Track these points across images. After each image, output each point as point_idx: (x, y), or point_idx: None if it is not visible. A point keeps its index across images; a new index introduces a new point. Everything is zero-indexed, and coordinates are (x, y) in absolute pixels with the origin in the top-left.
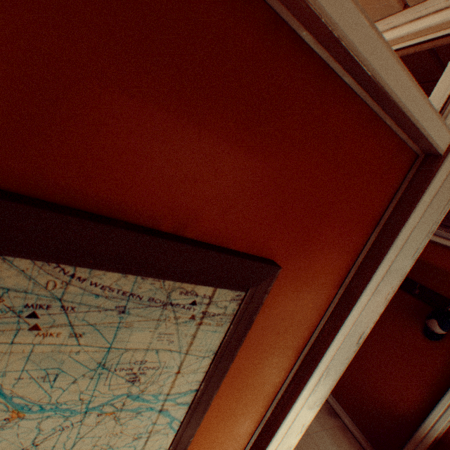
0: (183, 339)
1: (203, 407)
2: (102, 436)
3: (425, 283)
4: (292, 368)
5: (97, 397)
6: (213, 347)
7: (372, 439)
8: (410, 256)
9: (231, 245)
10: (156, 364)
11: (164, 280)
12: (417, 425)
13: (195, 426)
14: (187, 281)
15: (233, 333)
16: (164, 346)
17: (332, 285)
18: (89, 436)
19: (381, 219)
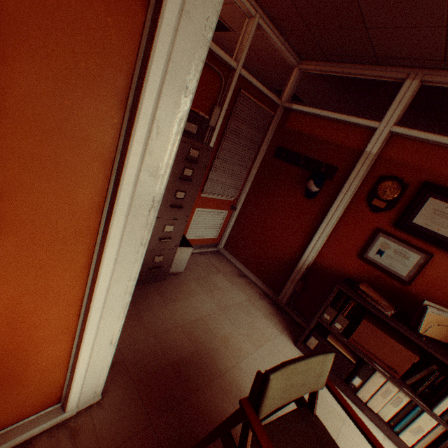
0: None
1: None
2: None
3: (309, 154)
4: (122, 127)
5: None
6: None
7: (269, 284)
8: None
9: None
10: None
11: None
12: (298, 263)
13: None
14: None
15: None
16: None
17: None
18: None
19: None
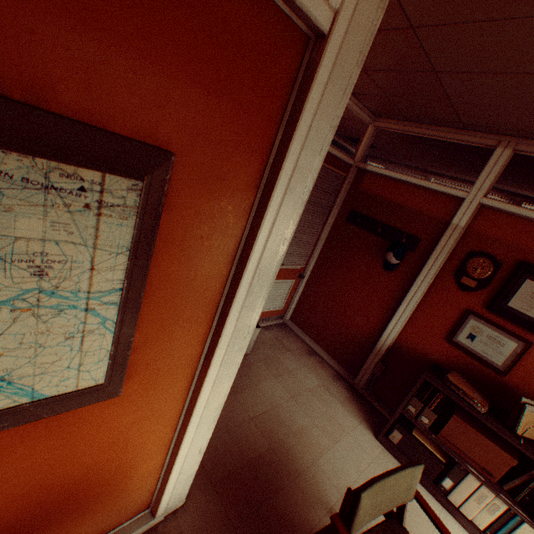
0: (85, 232)
1: (135, 306)
2: (27, 335)
3: (387, 221)
4: (229, 276)
5: (3, 291)
6: (125, 244)
7: (344, 364)
8: (317, 154)
9: (112, 128)
10: (62, 258)
11: (35, 158)
12: (376, 342)
13: (133, 326)
14: (65, 162)
15: (142, 227)
16: (65, 239)
17: (249, 188)
18: (11, 334)
19: (285, 113)
